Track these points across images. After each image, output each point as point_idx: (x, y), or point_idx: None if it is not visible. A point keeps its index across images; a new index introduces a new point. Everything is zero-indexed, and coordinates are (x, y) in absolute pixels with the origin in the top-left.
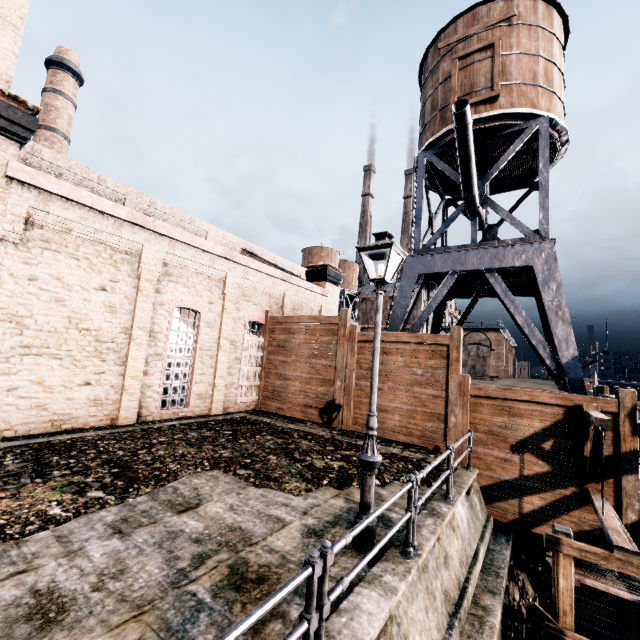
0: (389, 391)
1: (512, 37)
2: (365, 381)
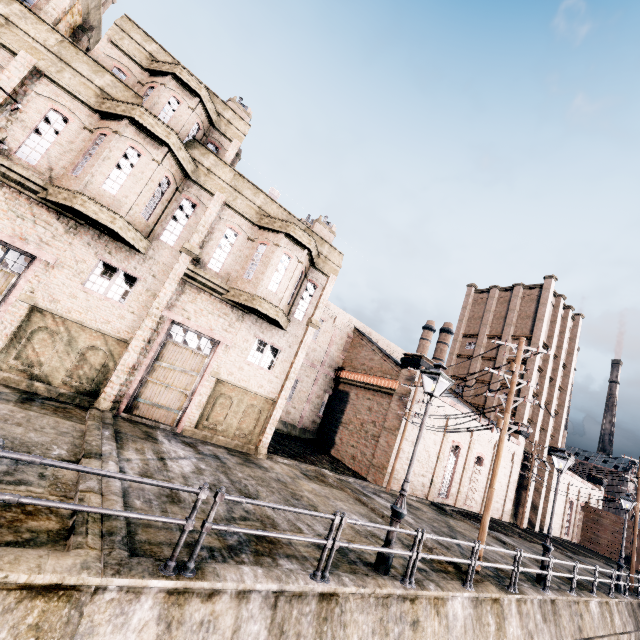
0: None
1: None
2: None
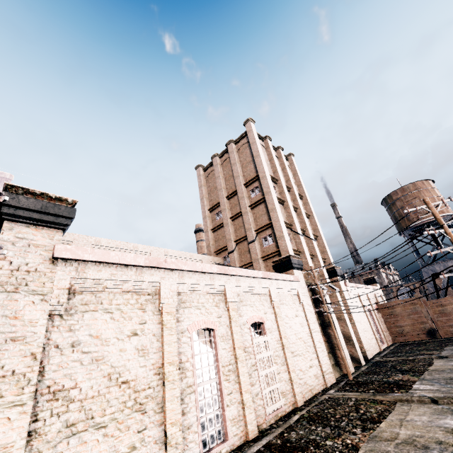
0: None
1: (421, 194)
2: (441, 318)
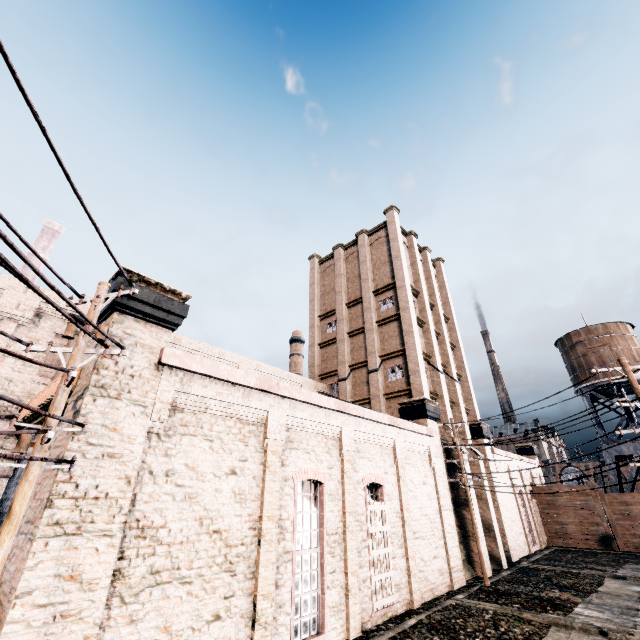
0: None
1: (614, 341)
2: (622, 521)
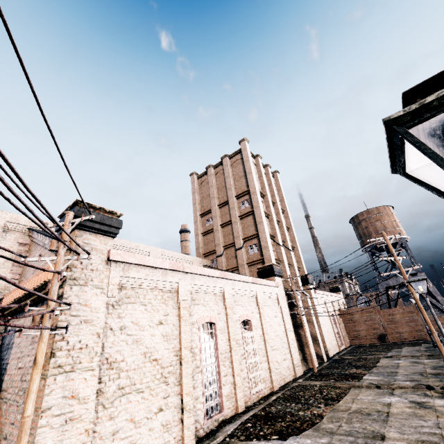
0: (400, 326)
1: (382, 217)
2: (390, 325)
